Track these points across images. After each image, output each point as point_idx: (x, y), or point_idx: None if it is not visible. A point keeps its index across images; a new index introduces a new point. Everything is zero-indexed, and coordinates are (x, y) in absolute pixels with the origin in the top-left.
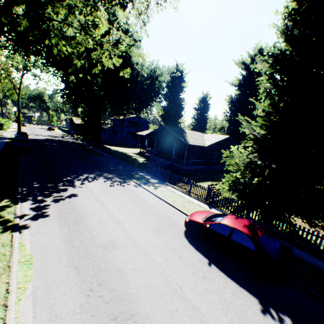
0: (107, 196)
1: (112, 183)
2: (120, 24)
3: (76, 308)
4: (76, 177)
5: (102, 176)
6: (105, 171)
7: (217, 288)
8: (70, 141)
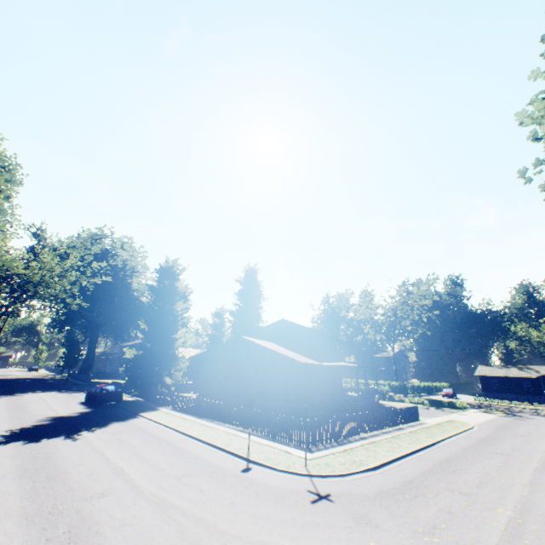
0: (49, 395)
1: (62, 393)
2: (117, 263)
3: (4, 405)
4: (33, 391)
5: (57, 391)
6: (65, 389)
7: (72, 405)
8: (51, 377)
